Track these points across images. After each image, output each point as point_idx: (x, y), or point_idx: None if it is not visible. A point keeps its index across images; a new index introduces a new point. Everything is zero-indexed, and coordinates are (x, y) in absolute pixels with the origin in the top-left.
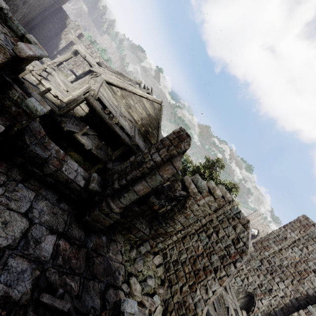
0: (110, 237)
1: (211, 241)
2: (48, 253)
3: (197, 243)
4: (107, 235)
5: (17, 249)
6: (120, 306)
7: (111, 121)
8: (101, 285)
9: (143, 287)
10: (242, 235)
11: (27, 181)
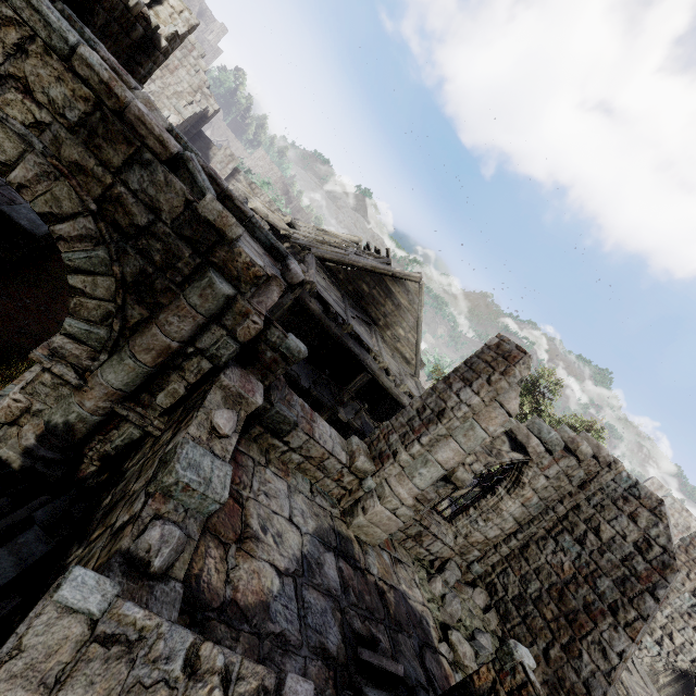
0: (392, 555)
1: (588, 550)
2: (336, 583)
3: (558, 557)
4: (387, 551)
5: (305, 576)
6: (512, 653)
7: (340, 331)
8: (413, 642)
9: (476, 650)
10: (653, 531)
11: (272, 464)
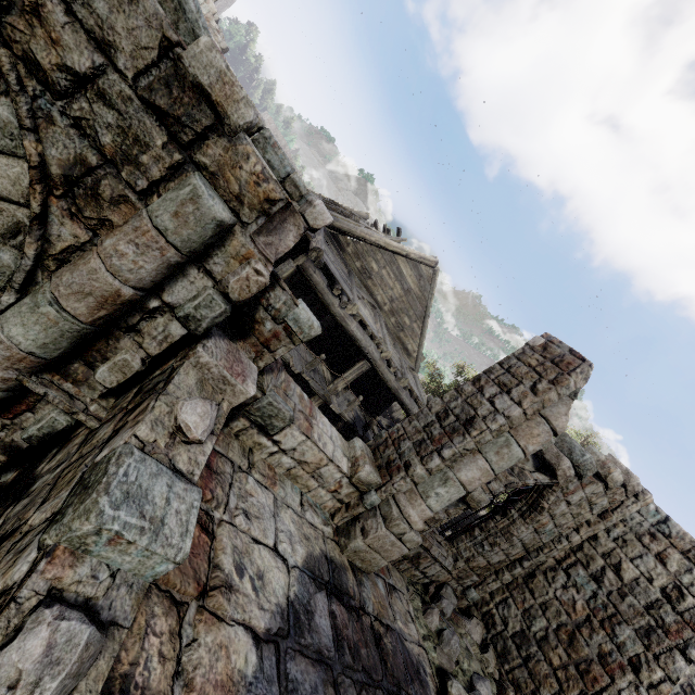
0: (387, 582)
1: (606, 590)
2: (329, 639)
3: (569, 593)
4: (382, 578)
5: (291, 637)
6: None
7: (343, 311)
8: None
9: None
10: (686, 578)
11: (256, 469)
